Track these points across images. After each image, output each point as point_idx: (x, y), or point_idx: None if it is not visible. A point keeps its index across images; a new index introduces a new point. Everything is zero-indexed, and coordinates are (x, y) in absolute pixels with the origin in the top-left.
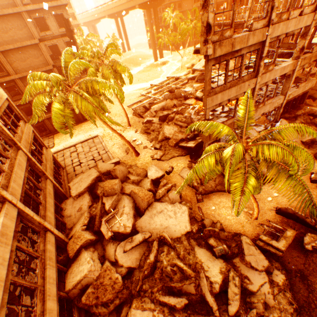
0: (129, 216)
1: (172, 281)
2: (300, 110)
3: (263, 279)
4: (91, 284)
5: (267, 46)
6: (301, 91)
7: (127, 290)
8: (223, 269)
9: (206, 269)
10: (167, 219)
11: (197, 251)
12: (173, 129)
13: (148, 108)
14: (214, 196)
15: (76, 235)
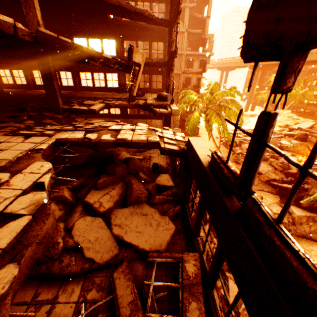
0: None
1: None
2: None
3: None
4: None
5: None
6: None
7: None
8: None
9: None
10: None
11: None
12: (267, 167)
13: (237, 144)
14: (304, 242)
15: None
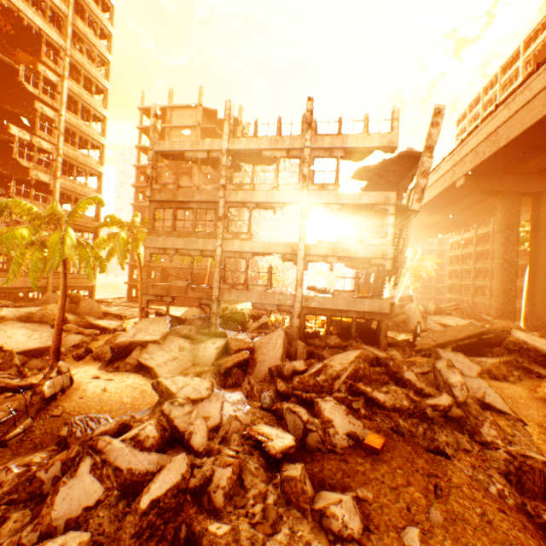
0: (16, 312)
1: None
2: (334, 336)
3: None
4: None
5: (224, 208)
6: (346, 306)
7: None
8: None
9: None
10: (26, 335)
11: None
12: (196, 312)
13: None
14: (92, 363)
15: None
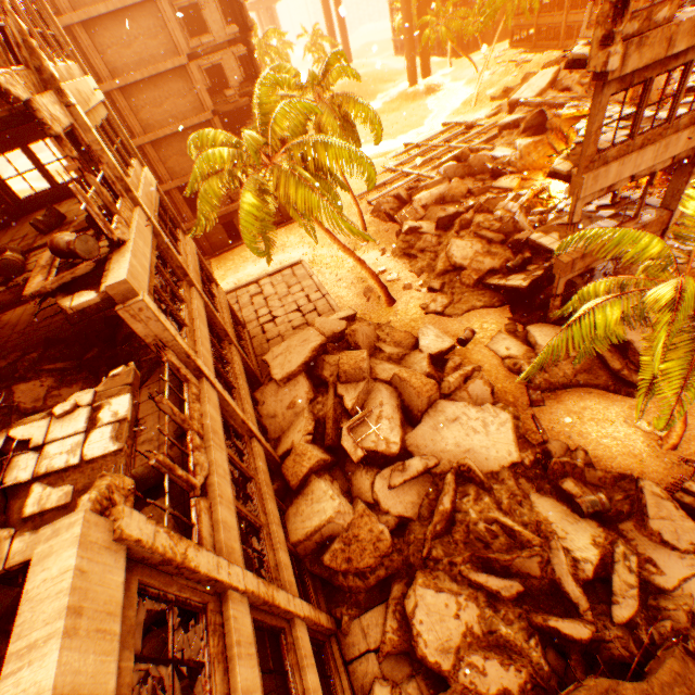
0: (392, 424)
1: (488, 550)
2: None
3: (690, 567)
4: (338, 536)
5: None
6: None
7: (399, 555)
8: (598, 538)
9: (561, 535)
10: (469, 434)
11: (536, 501)
12: (472, 246)
13: (405, 200)
14: (568, 397)
15: (298, 450)
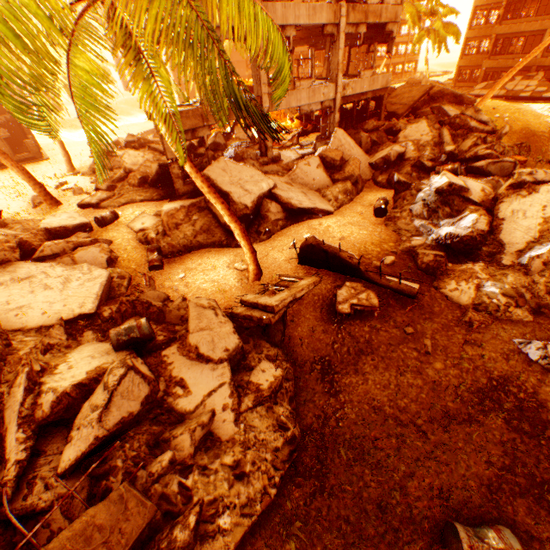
0: None
1: None
2: (371, 121)
3: (220, 378)
4: None
5: None
6: (368, 87)
7: None
8: (108, 364)
9: (59, 371)
10: (36, 291)
11: (81, 348)
12: (144, 156)
13: None
14: (192, 258)
15: None
